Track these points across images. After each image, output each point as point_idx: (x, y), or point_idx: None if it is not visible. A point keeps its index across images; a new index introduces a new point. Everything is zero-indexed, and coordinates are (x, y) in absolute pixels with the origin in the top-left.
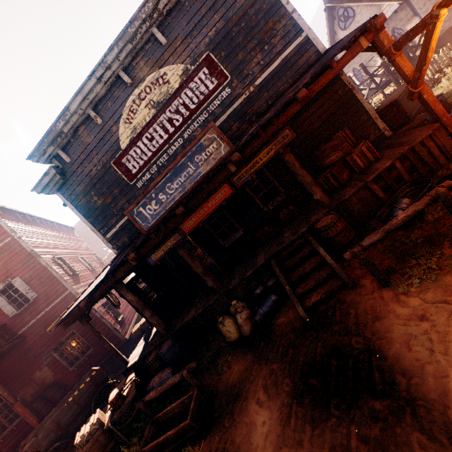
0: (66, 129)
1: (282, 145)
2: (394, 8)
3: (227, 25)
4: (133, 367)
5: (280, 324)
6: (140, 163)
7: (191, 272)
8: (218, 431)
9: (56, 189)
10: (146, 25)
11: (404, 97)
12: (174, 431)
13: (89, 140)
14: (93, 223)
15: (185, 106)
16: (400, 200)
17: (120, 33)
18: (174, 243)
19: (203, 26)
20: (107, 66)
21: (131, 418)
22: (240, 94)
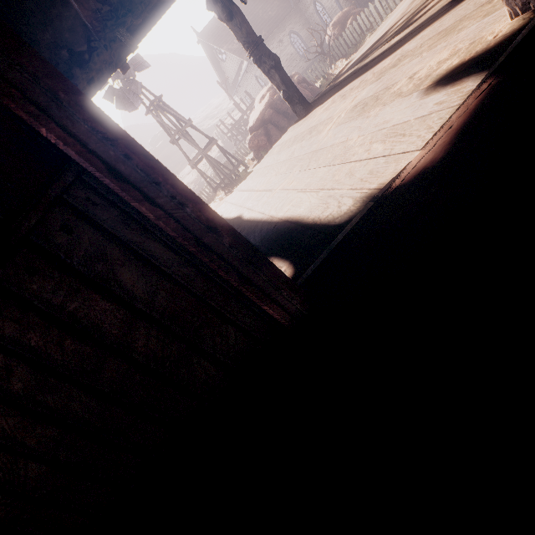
0: None
1: None
2: (247, 62)
3: None
4: None
5: None
6: None
7: None
8: None
9: None
10: None
11: None
12: None
13: None
14: None
15: None
16: None
17: None
18: None
19: None
20: None
21: None
22: None
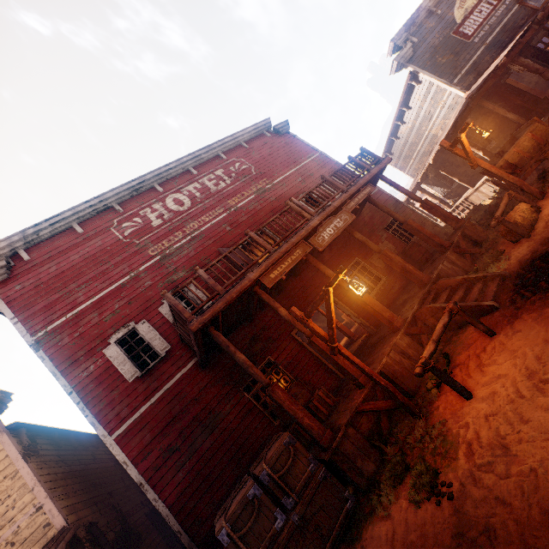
0: (417, 20)
1: None
2: None
3: None
4: None
5: None
6: (474, 28)
7: None
8: None
9: (406, 61)
10: None
11: None
12: None
13: (430, 26)
14: (439, 77)
15: None
16: None
17: None
18: None
19: None
20: None
21: None
22: None
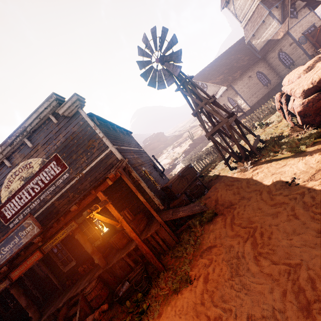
0: None
1: (70, 230)
2: (225, 88)
3: (67, 140)
4: None
5: None
6: (13, 212)
7: (49, 283)
8: None
9: None
10: (20, 138)
11: (175, 182)
12: None
13: None
14: None
15: (42, 181)
16: (125, 283)
17: (2, 142)
18: (5, 286)
19: (53, 139)
20: None
21: None
22: (74, 177)
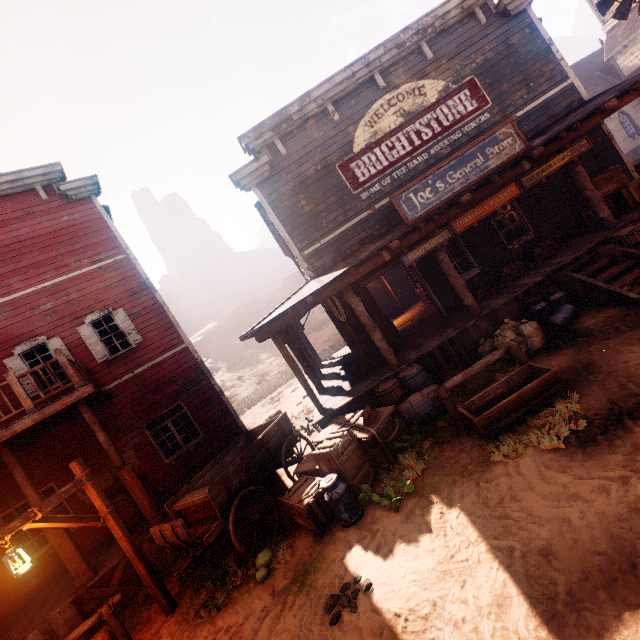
0: (296, 117)
1: (578, 154)
2: None
3: (495, 57)
4: (338, 414)
5: (593, 323)
6: (372, 172)
7: (392, 323)
8: (589, 386)
9: (255, 183)
10: (418, 37)
11: None
12: (535, 383)
13: (316, 135)
14: (290, 233)
15: (438, 122)
16: None
17: (392, 36)
18: (439, 242)
19: (472, 52)
20: (367, 63)
21: (394, 435)
22: (499, 122)
